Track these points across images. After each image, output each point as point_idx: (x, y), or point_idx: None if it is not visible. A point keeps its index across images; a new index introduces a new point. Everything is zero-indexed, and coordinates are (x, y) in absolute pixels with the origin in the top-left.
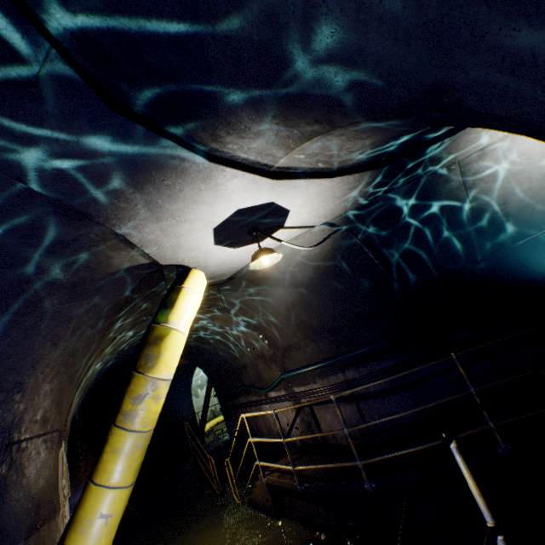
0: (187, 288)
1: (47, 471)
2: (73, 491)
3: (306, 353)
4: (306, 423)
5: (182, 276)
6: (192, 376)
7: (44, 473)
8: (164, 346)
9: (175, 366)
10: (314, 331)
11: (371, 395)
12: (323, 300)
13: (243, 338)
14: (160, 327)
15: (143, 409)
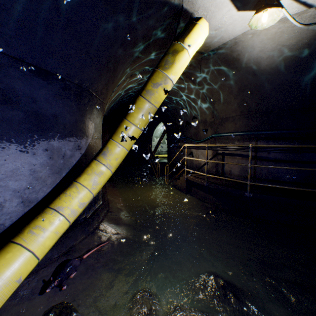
0: (200, 25)
1: (99, 118)
2: (102, 144)
3: (236, 125)
4: (216, 164)
5: (196, 18)
6: (154, 129)
7: (99, 118)
8: (177, 58)
9: (178, 78)
10: (250, 111)
11: (268, 159)
12: (270, 89)
13: (197, 107)
14: (178, 44)
15: (157, 92)
